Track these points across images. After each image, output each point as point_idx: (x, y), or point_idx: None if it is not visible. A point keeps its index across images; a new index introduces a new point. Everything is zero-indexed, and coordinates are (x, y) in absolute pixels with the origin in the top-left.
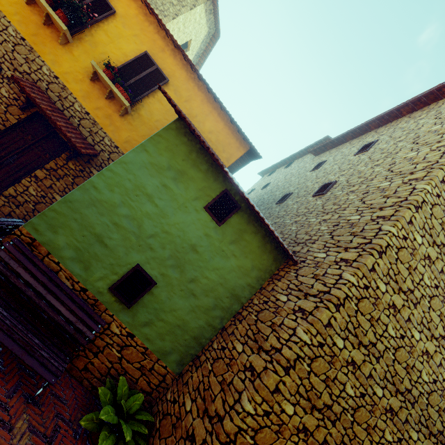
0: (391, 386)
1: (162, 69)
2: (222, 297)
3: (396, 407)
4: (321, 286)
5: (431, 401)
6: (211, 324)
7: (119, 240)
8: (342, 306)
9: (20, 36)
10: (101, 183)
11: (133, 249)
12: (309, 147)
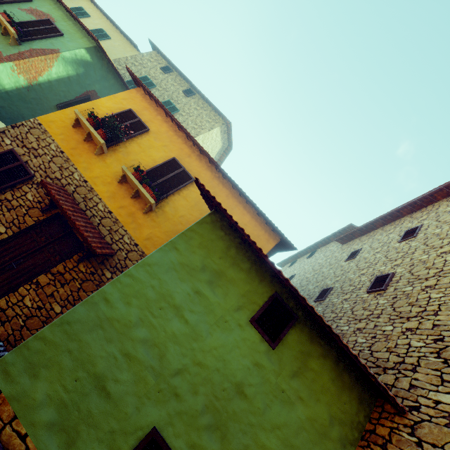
0: None
1: (188, 170)
2: None
3: None
4: None
5: None
6: None
7: (130, 384)
8: None
9: (60, 150)
10: (115, 294)
11: (148, 398)
12: (331, 235)
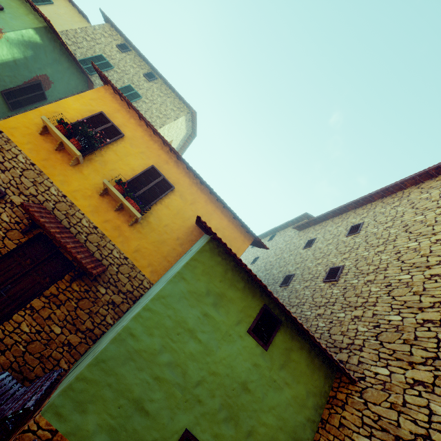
0: None
1: (167, 178)
2: None
3: None
4: (411, 424)
5: None
6: None
7: (163, 400)
8: None
9: (30, 162)
10: (138, 328)
11: (179, 408)
12: (289, 221)
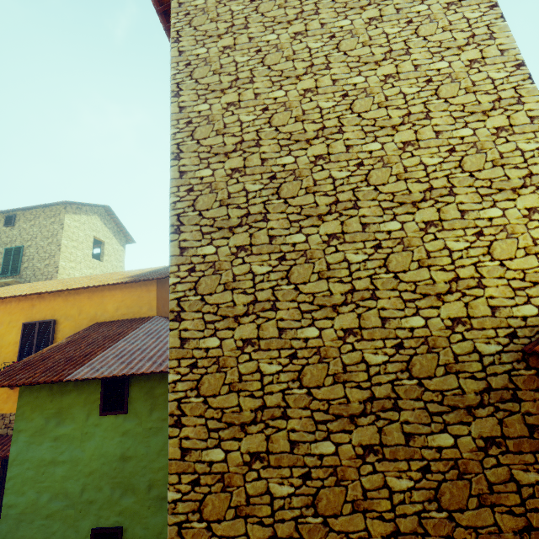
0: (337, 422)
1: (44, 318)
2: None
3: (373, 437)
4: None
5: (421, 373)
6: None
7: (62, 526)
8: (183, 417)
9: None
10: (12, 498)
11: (78, 520)
12: None
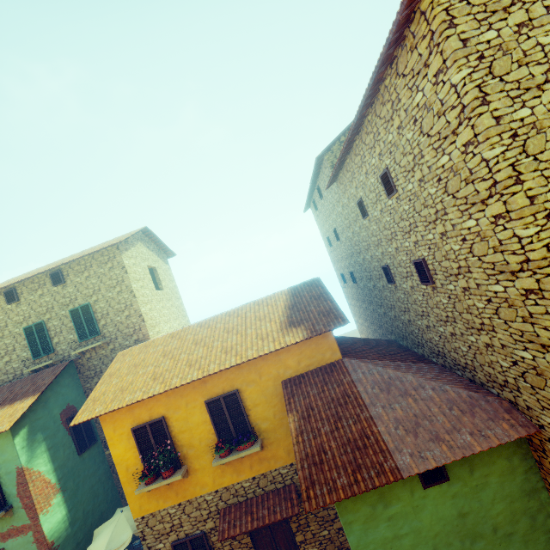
0: None
1: (223, 390)
2: (526, 507)
3: None
4: None
5: None
6: (549, 529)
7: None
8: None
9: (177, 506)
10: None
11: None
12: (314, 174)
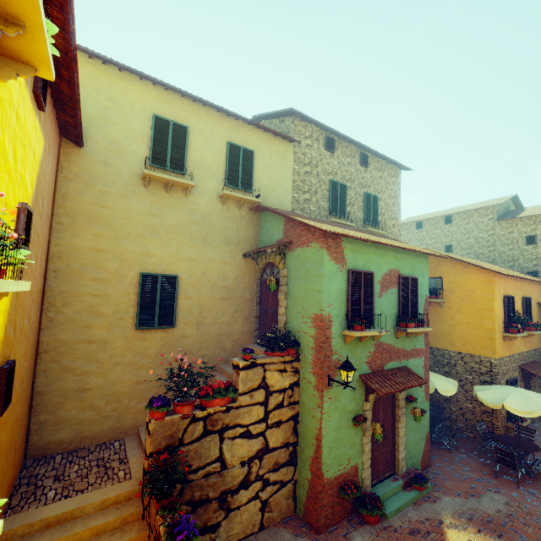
0: None
1: (525, 295)
2: None
3: None
4: None
5: None
6: None
7: None
8: None
9: (509, 356)
10: None
11: None
12: (476, 209)
